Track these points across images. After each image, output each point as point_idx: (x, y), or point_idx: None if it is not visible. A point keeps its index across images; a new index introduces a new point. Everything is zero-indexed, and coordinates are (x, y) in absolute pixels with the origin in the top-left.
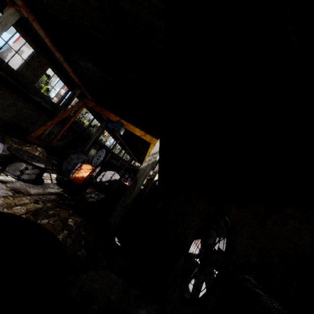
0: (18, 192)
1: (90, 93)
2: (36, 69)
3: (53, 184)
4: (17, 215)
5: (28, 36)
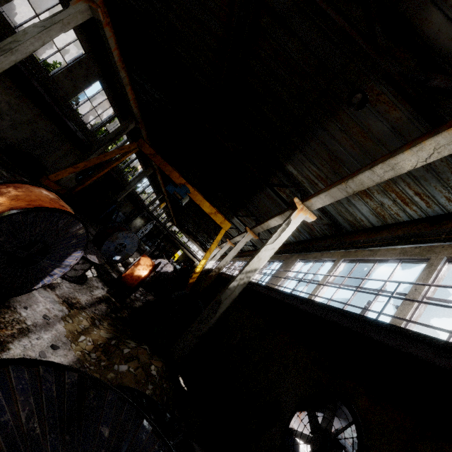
0: (70, 304)
1: (147, 130)
2: (79, 79)
3: (95, 279)
4: (87, 353)
5: (83, 32)
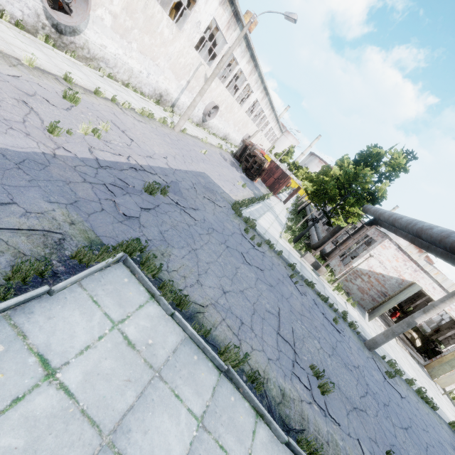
0: None
1: None
2: None
3: None
4: None
5: None
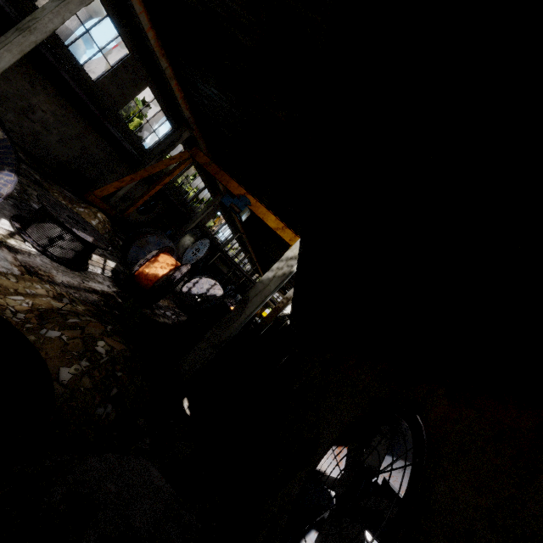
0: (32, 272)
1: (206, 142)
2: (126, 85)
3: (104, 277)
4: (11, 310)
5: (123, 26)
